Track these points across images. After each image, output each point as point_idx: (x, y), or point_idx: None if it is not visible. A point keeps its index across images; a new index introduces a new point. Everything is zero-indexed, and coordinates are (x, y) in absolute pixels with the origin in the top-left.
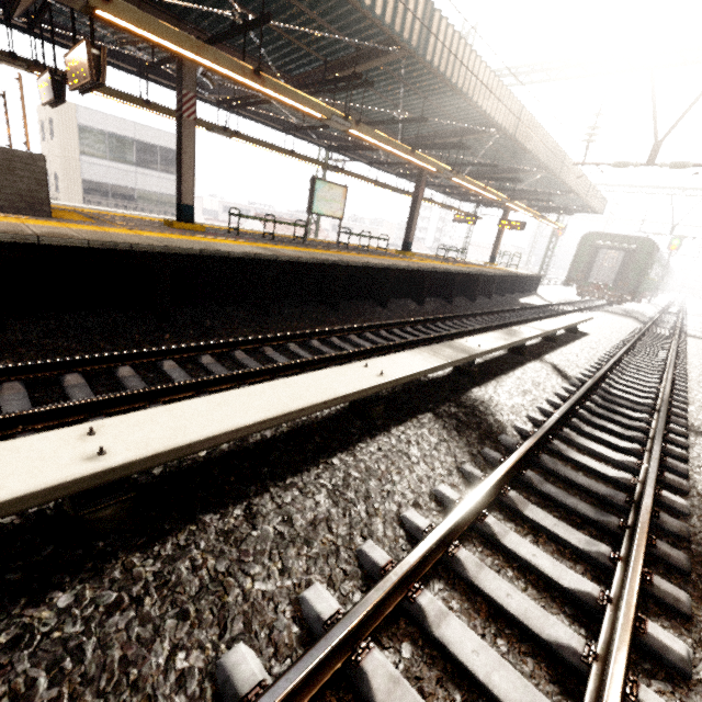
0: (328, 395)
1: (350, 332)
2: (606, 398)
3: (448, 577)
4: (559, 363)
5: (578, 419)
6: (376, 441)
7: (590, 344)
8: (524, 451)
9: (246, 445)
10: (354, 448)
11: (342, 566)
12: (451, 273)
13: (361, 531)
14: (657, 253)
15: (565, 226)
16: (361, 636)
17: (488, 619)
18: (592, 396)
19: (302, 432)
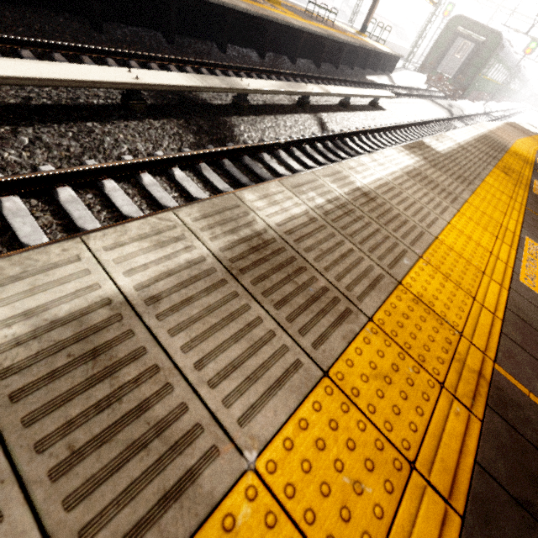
0: (80, 78)
1: (172, 63)
2: (339, 146)
3: (134, 183)
4: (329, 120)
5: (302, 151)
6: (127, 123)
7: (375, 116)
8: (228, 148)
9: (29, 105)
10: (109, 122)
11: (70, 165)
12: (296, 29)
13: (90, 156)
14: (501, 52)
15: (454, 5)
16: (63, 183)
17: (143, 198)
18: (328, 142)
19: (75, 108)
